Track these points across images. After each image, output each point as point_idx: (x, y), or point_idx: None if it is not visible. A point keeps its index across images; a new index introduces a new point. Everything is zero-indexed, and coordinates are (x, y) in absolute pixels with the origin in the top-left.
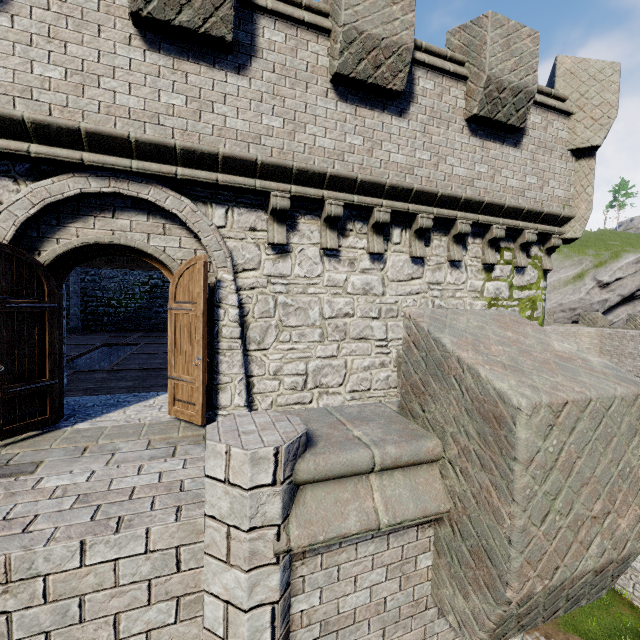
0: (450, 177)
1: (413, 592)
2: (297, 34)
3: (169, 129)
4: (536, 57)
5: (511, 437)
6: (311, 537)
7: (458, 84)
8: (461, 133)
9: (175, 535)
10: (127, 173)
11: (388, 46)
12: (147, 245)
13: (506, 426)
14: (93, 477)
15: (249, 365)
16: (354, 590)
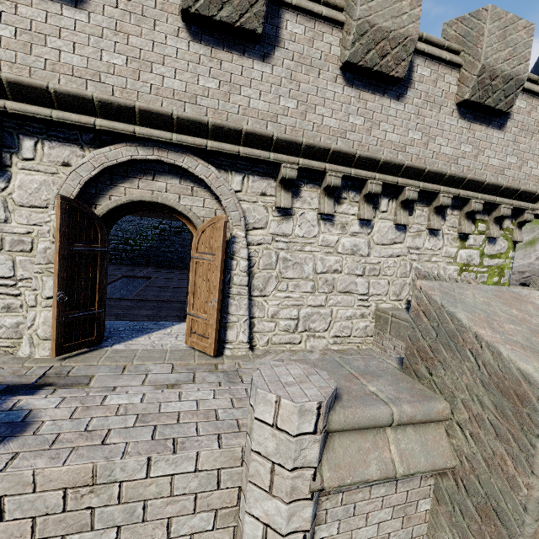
0: (437, 155)
1: (412, 531)
2: (315, 26)
3: (204, 108)
4: (529, 47)
5: (535, 416)
6: (340, 480)
7: (452, 71)
8: (451, 116)
9: (218, 459)
10: (167, 144)
11: (395, 37)
12: (178, 204)
13: (530, 405)
14: (145, 399)
15: (252, 308)
16: (365, 524)
